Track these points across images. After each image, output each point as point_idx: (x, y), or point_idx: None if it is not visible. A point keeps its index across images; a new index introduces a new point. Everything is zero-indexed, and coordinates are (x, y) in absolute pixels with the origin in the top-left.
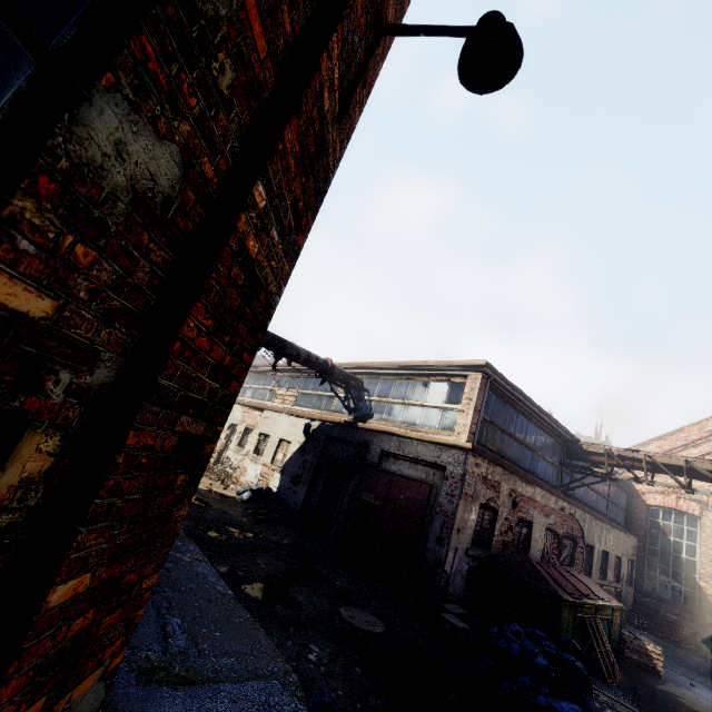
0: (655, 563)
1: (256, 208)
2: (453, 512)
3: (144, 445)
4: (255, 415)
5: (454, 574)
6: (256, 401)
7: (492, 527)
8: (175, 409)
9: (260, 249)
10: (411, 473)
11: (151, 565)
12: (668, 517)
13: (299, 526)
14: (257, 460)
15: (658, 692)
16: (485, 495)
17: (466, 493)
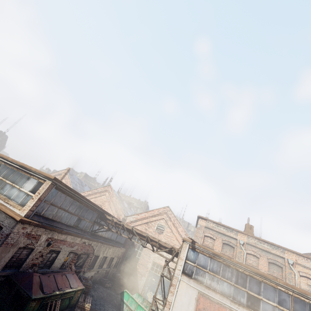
0: (128, 258)
1: None
2: None
3: None
4: None
5: None
6: None
7: (27, 257)
8: None
9: None
10: None
11: None
12: (138, 241)
13: None
14: None
15: None
16: (25, 242)
17: (8, 243)
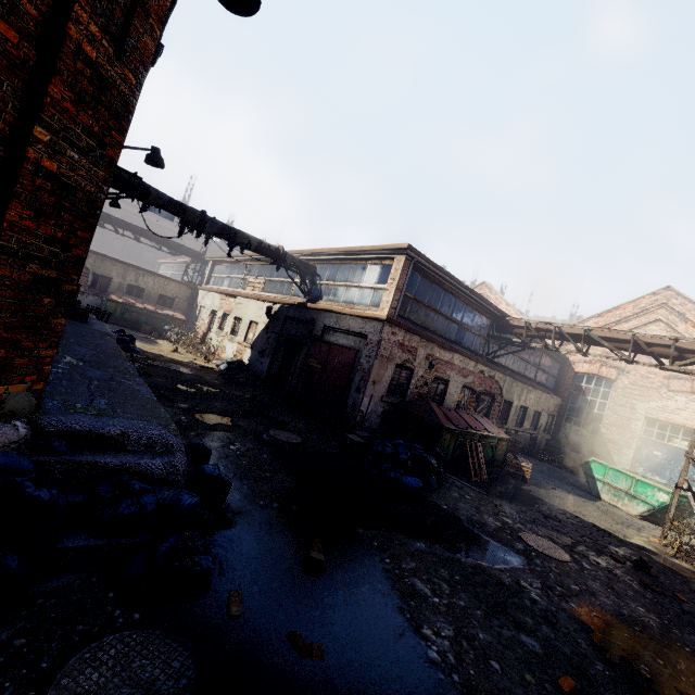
0: (572, 417)
1: (42, 142)
2: (369, 369)
3: (4, 275)
4: (230, 302)
5: (370, 414)
6: (232, 289)
7: (408, 383)
8: (21, 260)
9: (61, 166)
10: (344, 342)
11: (44, 344)
12: (590, 382)
13: (264, 388)
14: (233, 339)
15: (515, 488)
16: (401, 358)
17: (382, 355)
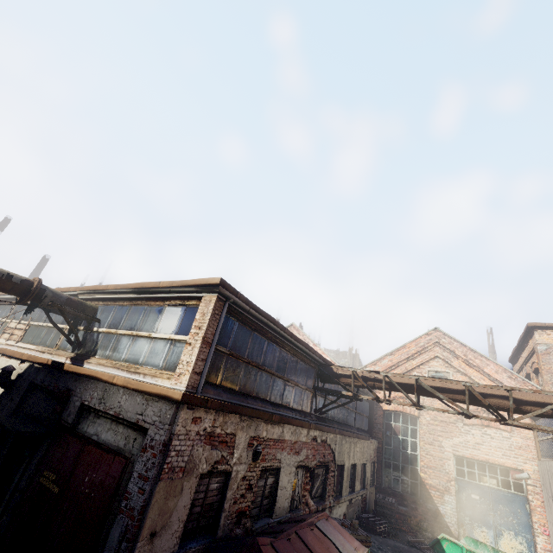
0: (390, 461)
1: None
2: (142, 508)
3: None
4: None
5: None
6: None
7: (222, 498)
8: None
9: None
10: (108, 438)
11: None
12: (397, 419)
13: None
14: None
15: None
16: (209, 459)
17: (173, 468)
